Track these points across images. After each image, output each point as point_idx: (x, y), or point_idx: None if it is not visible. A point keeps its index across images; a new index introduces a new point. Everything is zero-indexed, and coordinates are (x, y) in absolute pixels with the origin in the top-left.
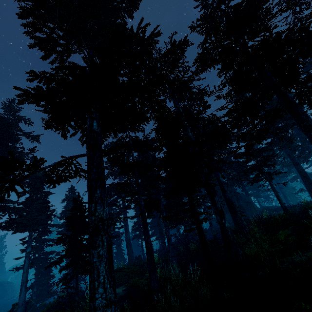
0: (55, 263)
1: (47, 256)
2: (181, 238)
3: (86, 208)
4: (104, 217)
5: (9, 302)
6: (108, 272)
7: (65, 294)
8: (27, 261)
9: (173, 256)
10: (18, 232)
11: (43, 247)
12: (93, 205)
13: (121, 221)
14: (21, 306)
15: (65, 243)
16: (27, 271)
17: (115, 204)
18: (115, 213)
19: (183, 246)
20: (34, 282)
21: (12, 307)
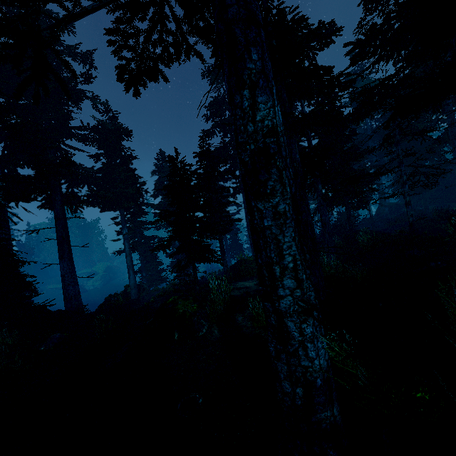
0: (162, 246)
1: (149, 241)
2: (334, 228)
3: (191, 173)
4: (277, 126)
5: (122, 284)
6: (300, 250)
7: (178, 282)
8: (127, 244)
9: (331, 249)
10: (106, 210)
11: (141, 231)
12: (245, 94)
13: (235, 205)
14: (134, 288)
15: (170, 222)
16: (130, 255)
17: (233, 174)
18: (233, 187)
19: (342, 238)
20: (141, 267)
21: (125, 288)
